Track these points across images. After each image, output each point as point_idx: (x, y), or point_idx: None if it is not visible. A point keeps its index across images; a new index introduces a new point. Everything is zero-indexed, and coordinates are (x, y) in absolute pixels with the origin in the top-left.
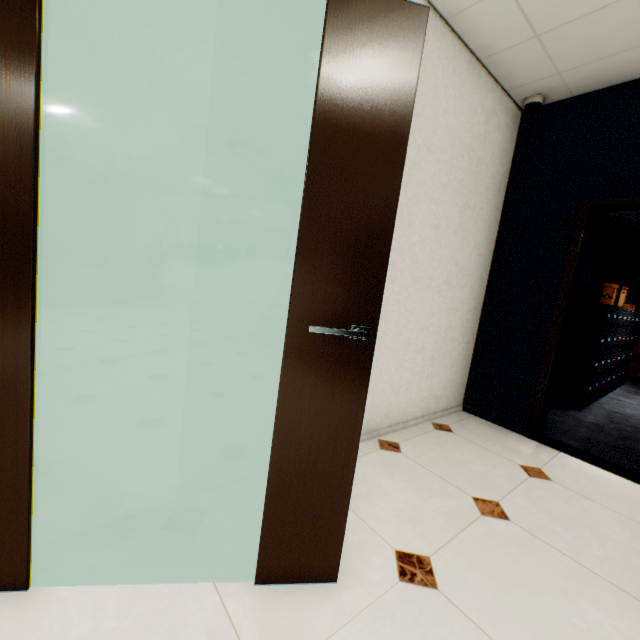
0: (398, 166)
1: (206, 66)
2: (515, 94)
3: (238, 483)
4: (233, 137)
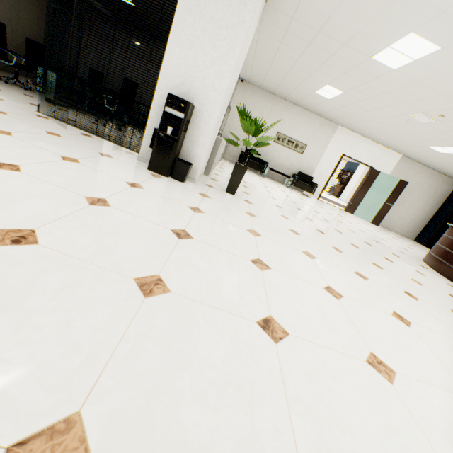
0: (400, 193)
1: (386, 177)
2: None
3: (366, 220)
4: (386, 183)
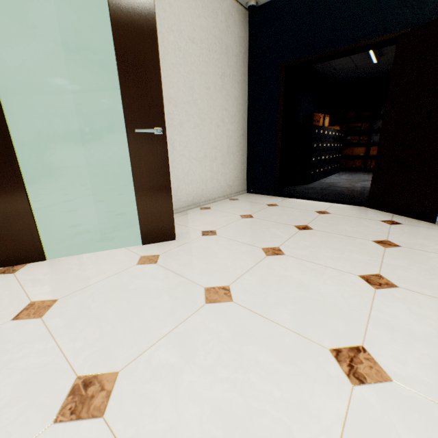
0: (156, 53)
1: (51, 5)
2: (241, 0)
3: (130, 228)
4: (77, 45)
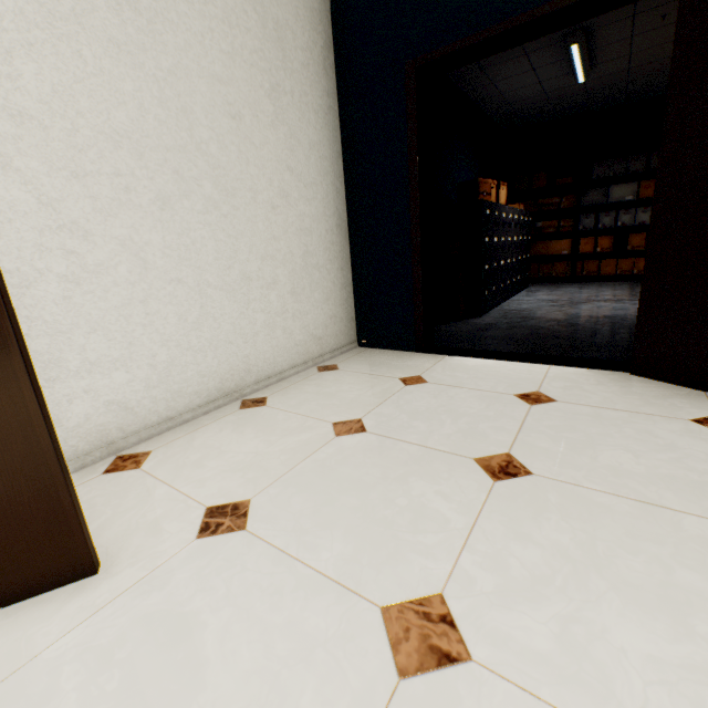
0: None
1: None
2: None
3: None
4: None
